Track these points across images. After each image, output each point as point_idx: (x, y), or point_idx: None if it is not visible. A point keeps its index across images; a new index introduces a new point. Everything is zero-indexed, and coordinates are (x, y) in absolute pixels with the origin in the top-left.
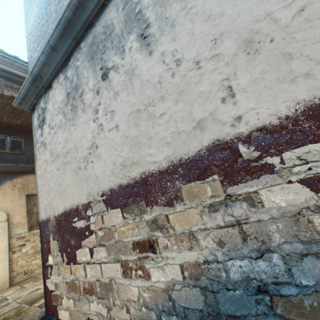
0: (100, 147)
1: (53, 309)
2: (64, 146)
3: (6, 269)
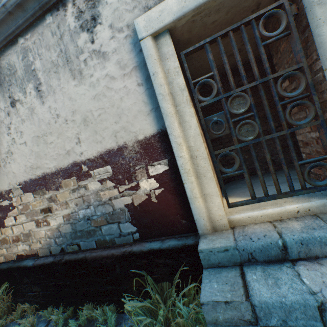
0: (15, 154)
1: None
2: None
3: None
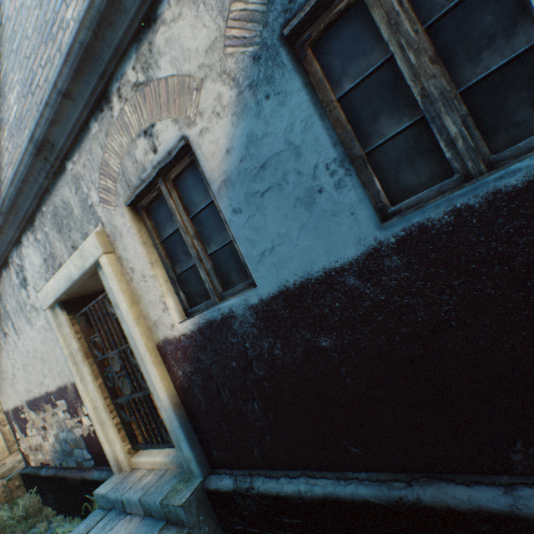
0: (18, 376)
1: (29, 461)
2: (1, 366)
3: (2, 441)
